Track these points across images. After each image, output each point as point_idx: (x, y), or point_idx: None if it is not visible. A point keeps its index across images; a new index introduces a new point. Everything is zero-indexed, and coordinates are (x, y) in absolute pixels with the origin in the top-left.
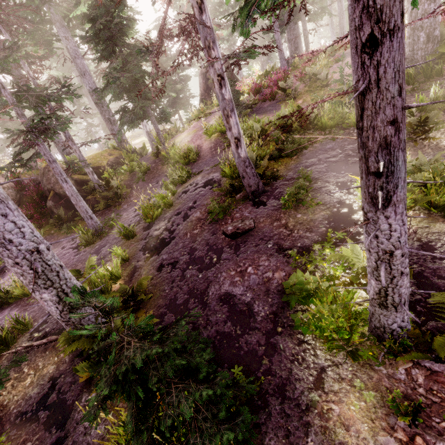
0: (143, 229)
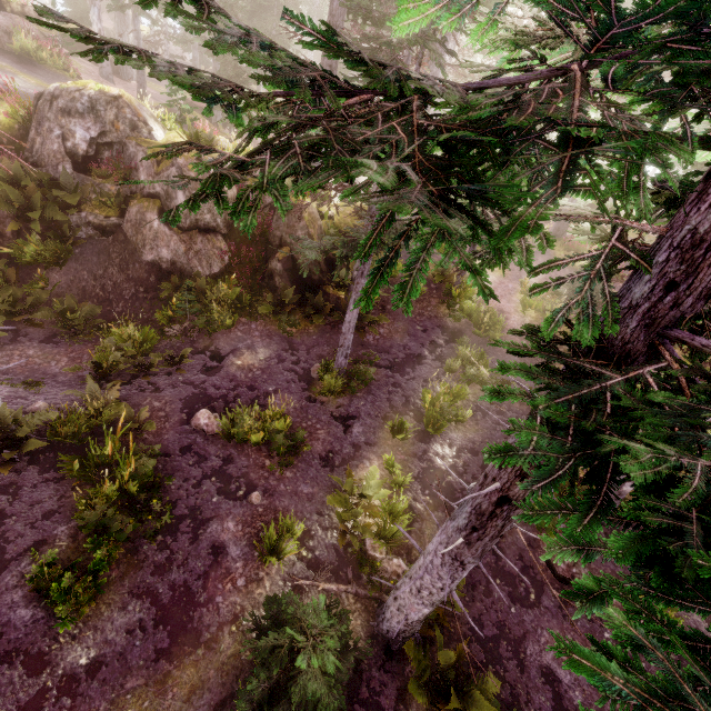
0: (415, 432)
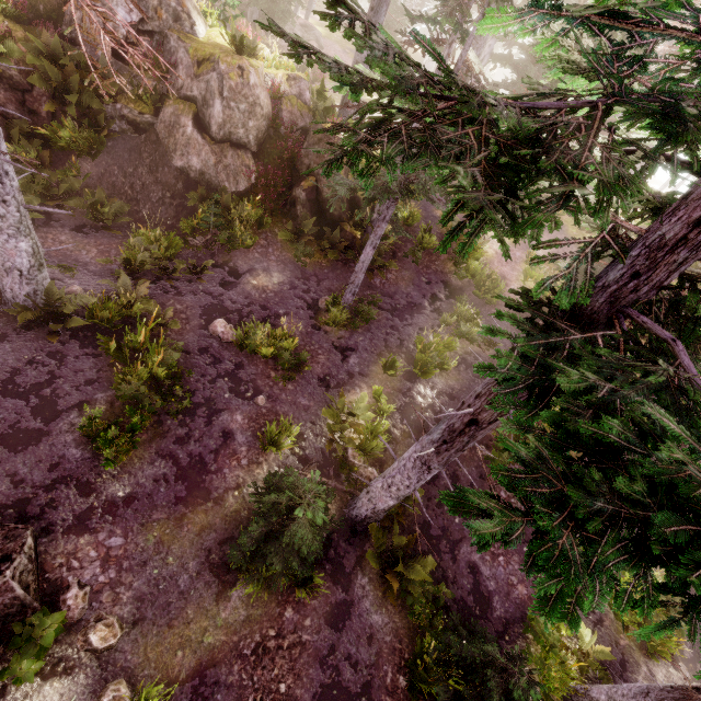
0: (403, 371)
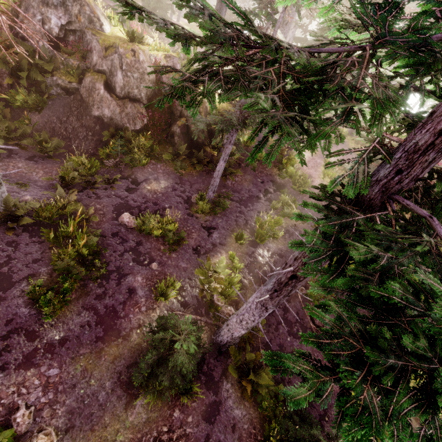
0: (249, 241)
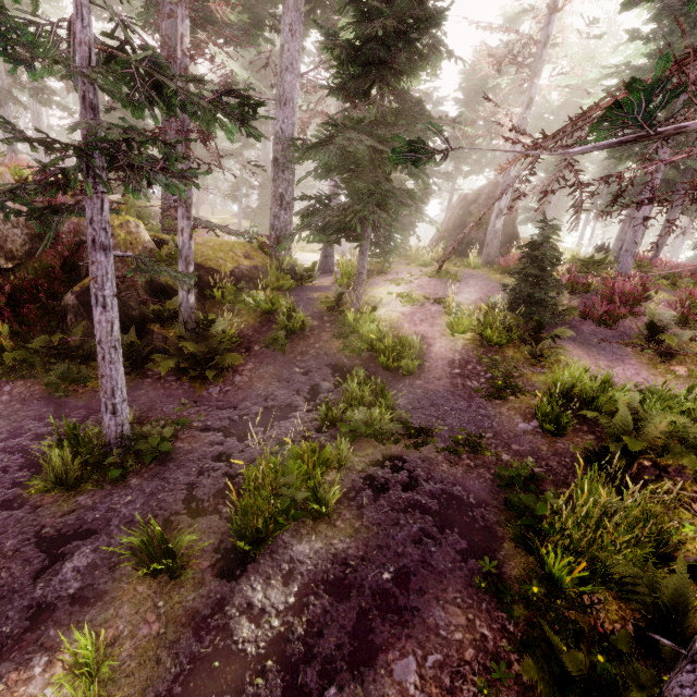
0: (216, 552)
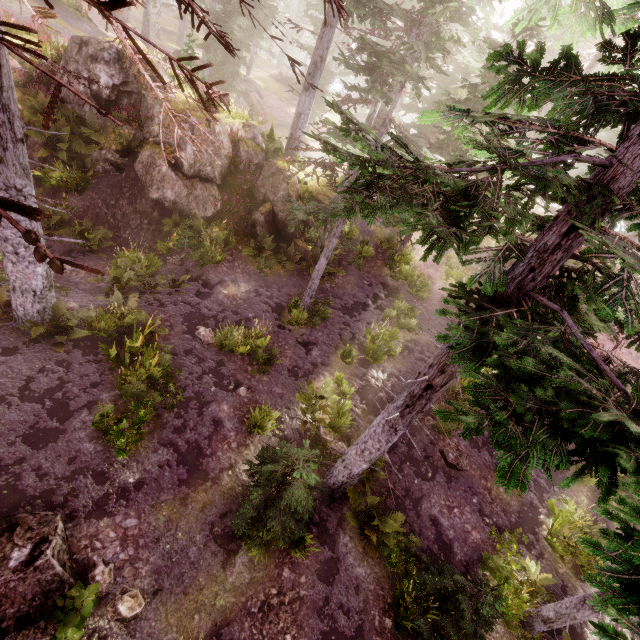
0: (358, 359)
